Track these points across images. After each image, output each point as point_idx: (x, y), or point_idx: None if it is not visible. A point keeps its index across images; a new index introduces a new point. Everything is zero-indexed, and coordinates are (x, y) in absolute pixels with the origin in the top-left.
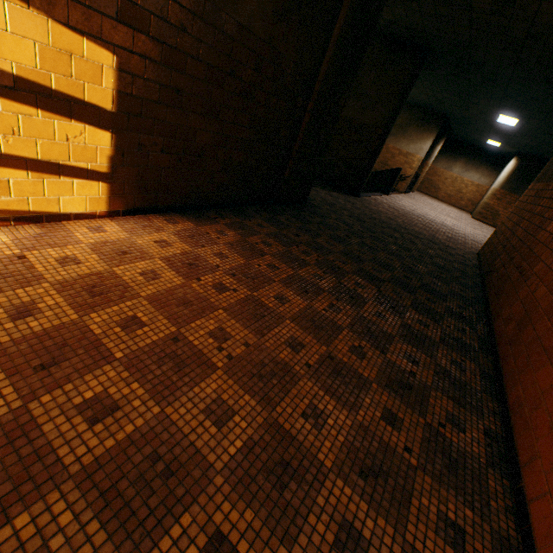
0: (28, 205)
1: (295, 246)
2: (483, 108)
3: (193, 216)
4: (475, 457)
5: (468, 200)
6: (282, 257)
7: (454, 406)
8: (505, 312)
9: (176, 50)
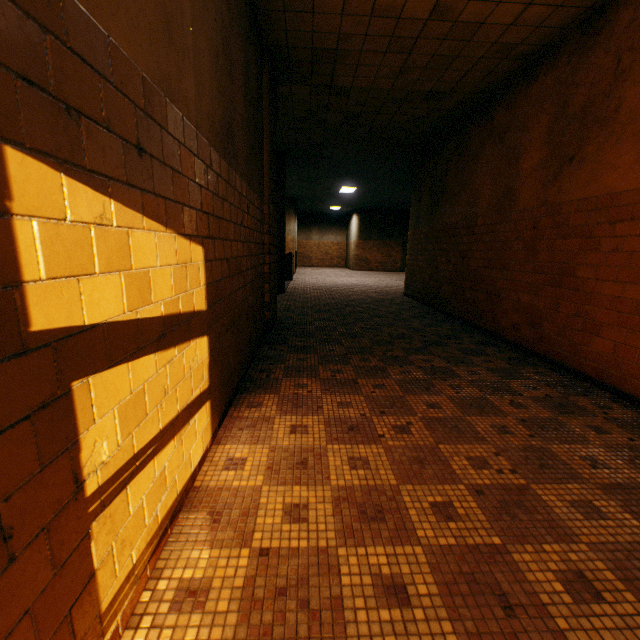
0: (175, 488)
1: (350, 360)
2: (328, 185)
3: (253, 387)
4: (636, 417)
5: (338, 258)
6: (364, 373)
7: (585, 398)
8: (505, 323)
9: (223, 220)
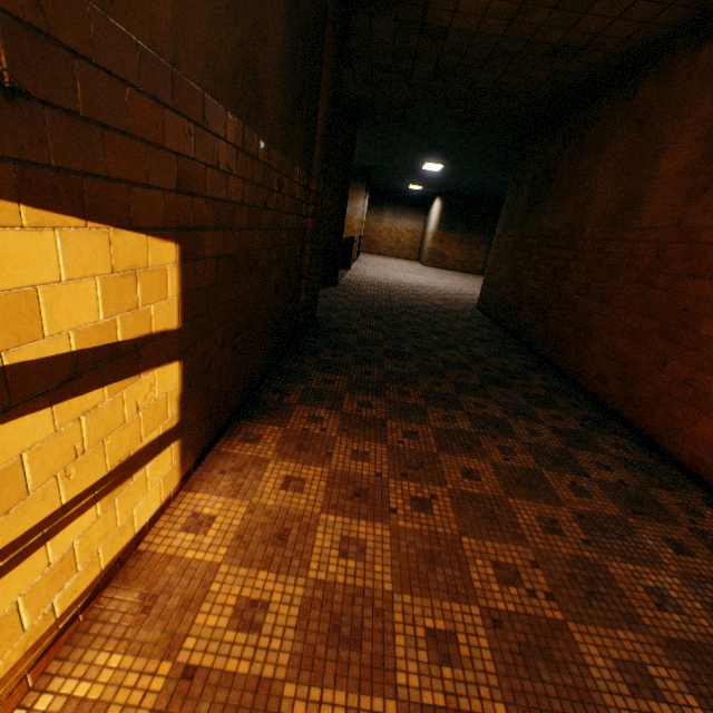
0: (97, 563)
1: (386, 390)
2: (409, 159)
3: (258, 412)
4: None
5: (410, 248)
6: (397, 413)
7: (670, 493)
8: (589, 370)
9: (225, 202)
